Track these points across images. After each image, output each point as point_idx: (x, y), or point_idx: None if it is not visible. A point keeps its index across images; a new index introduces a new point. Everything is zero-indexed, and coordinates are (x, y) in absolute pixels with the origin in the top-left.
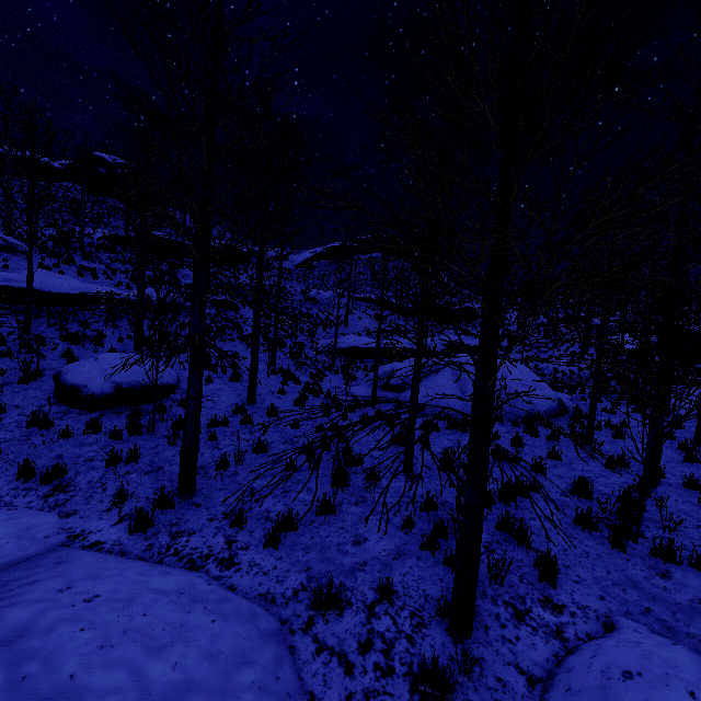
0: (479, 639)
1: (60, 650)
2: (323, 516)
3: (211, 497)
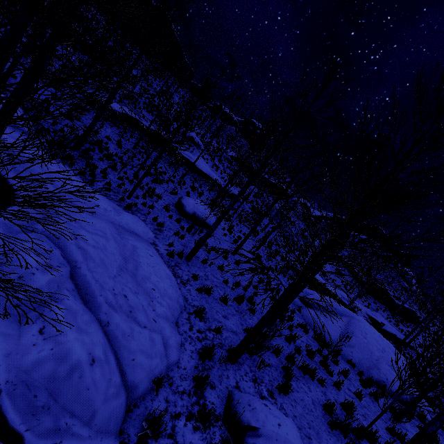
0: (234, 367)
1: (141, 256)
2: (221, 302)
3: (193, 266)
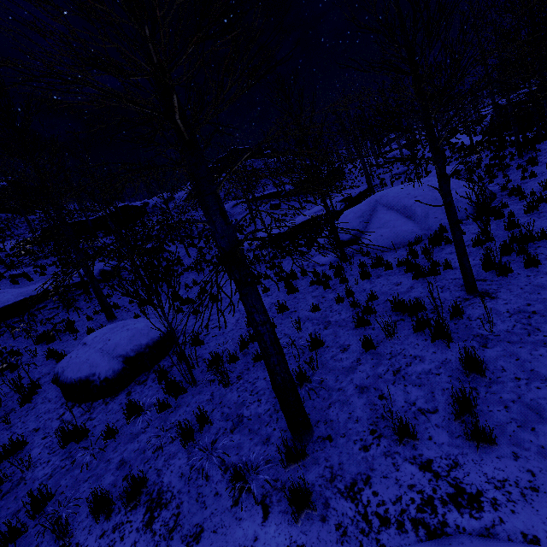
0: None
1: None
2: (475, 376)
3: (331, 420)
